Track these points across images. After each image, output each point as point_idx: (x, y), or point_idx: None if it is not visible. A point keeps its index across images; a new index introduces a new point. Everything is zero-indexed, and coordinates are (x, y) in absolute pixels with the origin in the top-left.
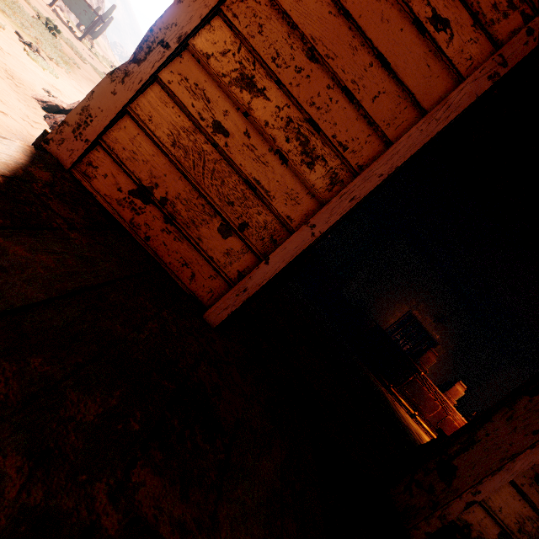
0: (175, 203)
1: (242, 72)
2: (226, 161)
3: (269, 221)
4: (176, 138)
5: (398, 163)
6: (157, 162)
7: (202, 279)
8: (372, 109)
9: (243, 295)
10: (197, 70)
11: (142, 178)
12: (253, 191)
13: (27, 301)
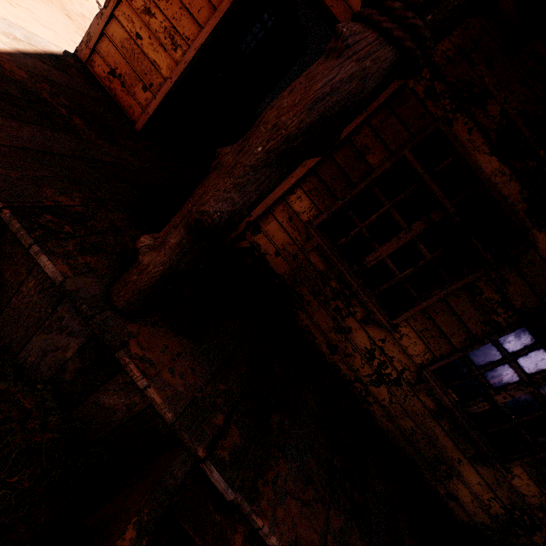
0: (125, 76)
1: (146, 6)
2: (143, 53)
3: (162, 82)
4: (123, 44)
5: (202, 42)
6: (117, 57)
7: (138, 114)
8: (198, 17)
9: (148, 115)
10: (129, 8)
11: (112, 65)
12: (154, 67)
13: (55, 81)
